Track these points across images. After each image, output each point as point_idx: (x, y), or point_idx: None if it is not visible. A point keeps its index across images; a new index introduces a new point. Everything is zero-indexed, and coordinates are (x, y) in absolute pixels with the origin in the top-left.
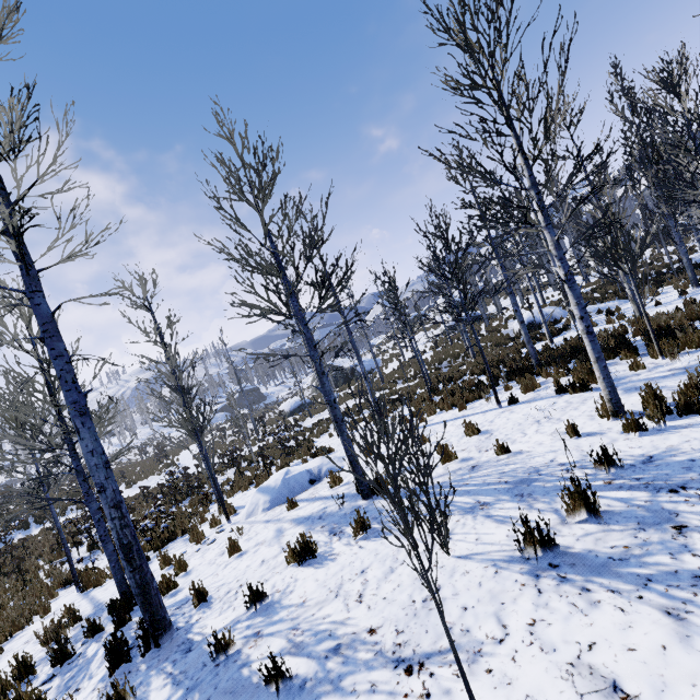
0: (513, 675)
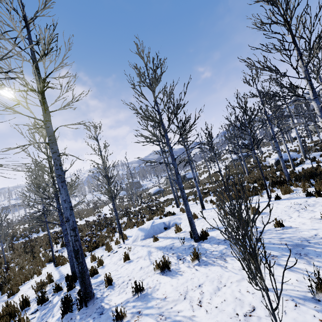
0: None
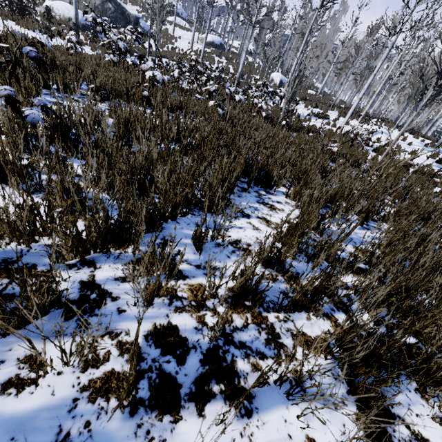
0: None
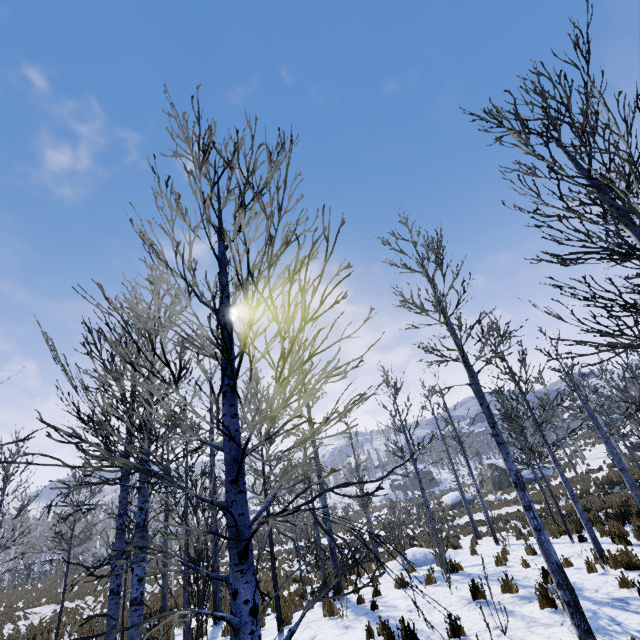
0: (435, 615)
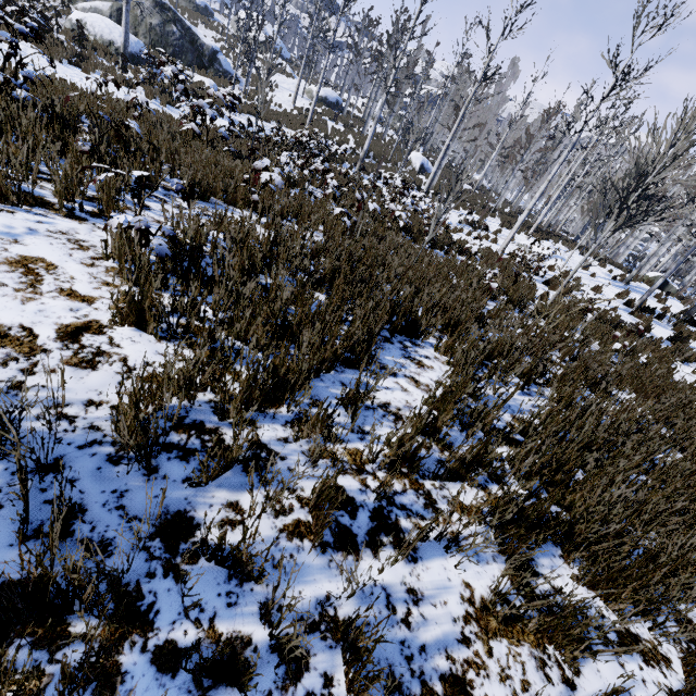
0: None
